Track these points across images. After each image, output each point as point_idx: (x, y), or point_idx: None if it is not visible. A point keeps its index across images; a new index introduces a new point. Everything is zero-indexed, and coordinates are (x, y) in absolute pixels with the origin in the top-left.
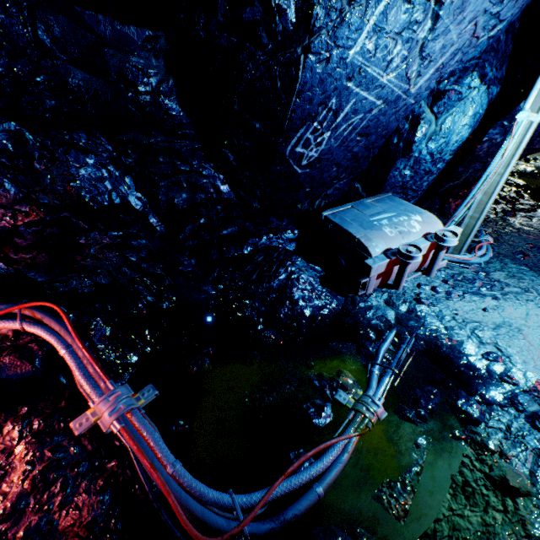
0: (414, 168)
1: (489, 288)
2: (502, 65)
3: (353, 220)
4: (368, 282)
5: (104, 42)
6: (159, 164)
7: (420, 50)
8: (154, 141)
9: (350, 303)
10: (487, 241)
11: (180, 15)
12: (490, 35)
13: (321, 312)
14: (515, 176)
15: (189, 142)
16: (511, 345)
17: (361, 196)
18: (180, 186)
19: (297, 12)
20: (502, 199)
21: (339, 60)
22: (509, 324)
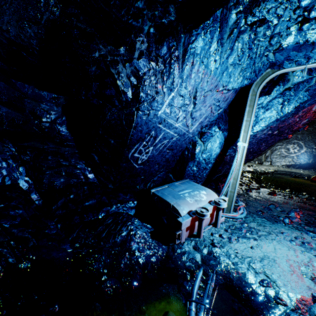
0: (198, 166)
1: (250, 233)
2: (226, 124)
3: (169, 194)
4: (181, 233)
5: (25, 96)
6: (48, 160)
7: (190, 115)
8: (47, 147)
9: (171, 250)
10: (242, 205)
11: (73, 89)
12: (218, 113)
13: (151, 259)
14: (246, 173)
15: (70, 149)
16: (273, 272)
17: (173, 181)
18: (60, 174)
19: (132, 94)
20: (243, 183)
21: (154, 115)
22: (267, 256)
